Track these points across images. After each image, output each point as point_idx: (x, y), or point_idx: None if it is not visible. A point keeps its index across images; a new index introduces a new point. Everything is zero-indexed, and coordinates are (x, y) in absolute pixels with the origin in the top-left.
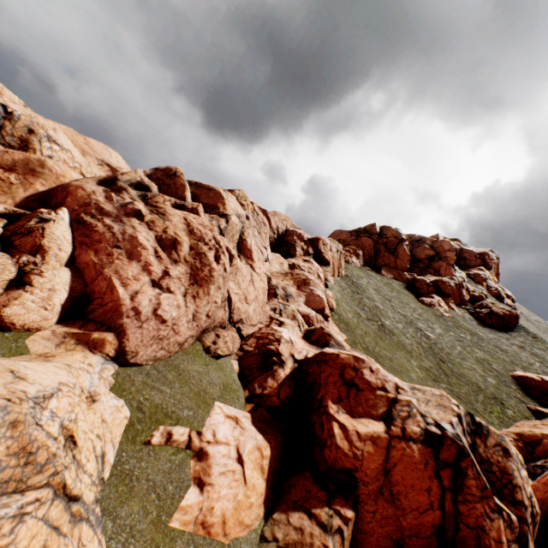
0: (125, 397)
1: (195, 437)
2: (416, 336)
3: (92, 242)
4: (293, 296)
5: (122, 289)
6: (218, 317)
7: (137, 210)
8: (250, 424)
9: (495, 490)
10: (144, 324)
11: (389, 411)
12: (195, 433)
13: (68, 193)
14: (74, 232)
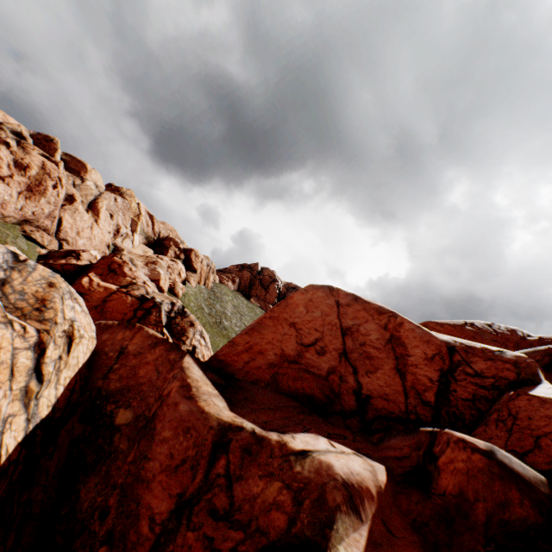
0: None
1: None
2: None
3: None
4: (137, 266)
5: None
6: (44, 222)
7: (8, 142)
8: None
9: (173, 334)
10: None
11: (128, 285)
12: None
13: None
14: None
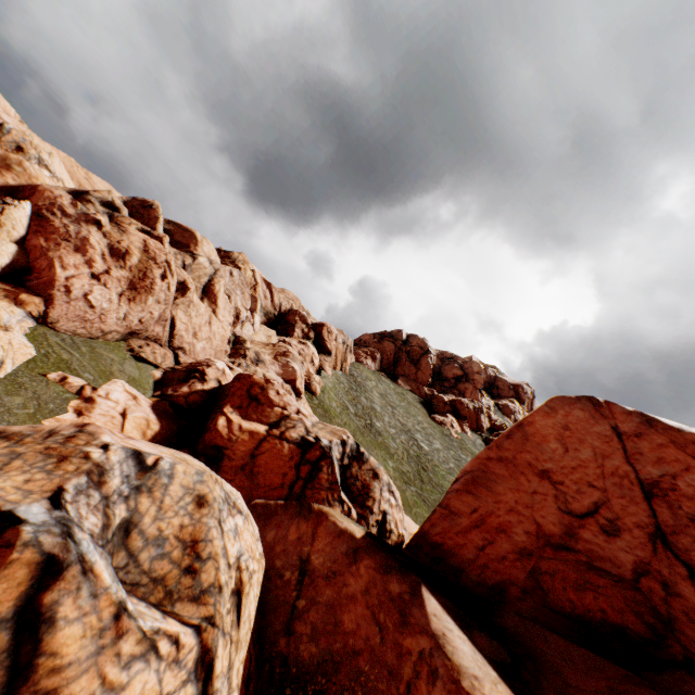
0: (36, 345)
1: (89, 389)
2: (407, 443)
3: (46, 232)
4: (265, 363)
5: (60, 270)
6: (154, 330)
7: (98, 220)
8: (148, 406)
9: (352, 496)
10: (72, 302)
11: (279, 421)
12: (91, 387)
13: (37, 192)
14: (32, 222)
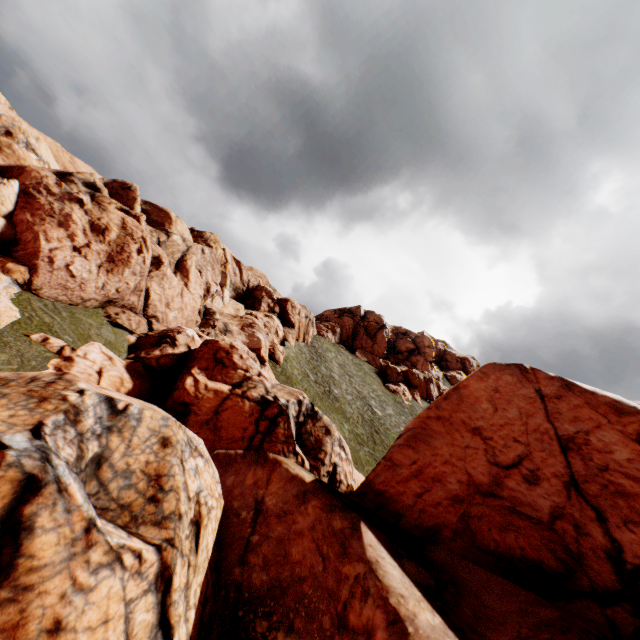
0: (21, 308)
1: (68, 349)
2: (362, 408)
3: (32, 209)
4: (233, 333)
5: (45, 242)
6: (129, 299)
7: (80, 198)
8: (123, 366)
9: (306, 450)
10: (55, 272)
11: (241, 382)
12: (70, 348)
13: (25, 172)
14: (20, 199)
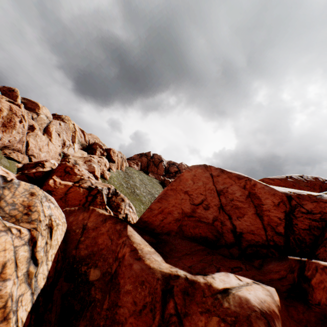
0: None
1: None
2: (151, 198)
3: None
4: (79, 165)
5: None
6: (17, 146)
7: None
8: (15, 177)
9: (112, 208)
10: None
11: (79, 181)
12: None
13: None
14: None
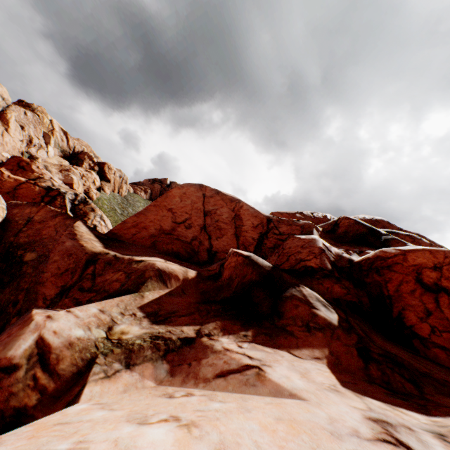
0: None
1: None
2: None
3: None
4: (52, 172)
5: None
6: None
7: None
8: None
9: (76, 216)
10: None
11: (36, 179)
12: None
13: None
14: None
